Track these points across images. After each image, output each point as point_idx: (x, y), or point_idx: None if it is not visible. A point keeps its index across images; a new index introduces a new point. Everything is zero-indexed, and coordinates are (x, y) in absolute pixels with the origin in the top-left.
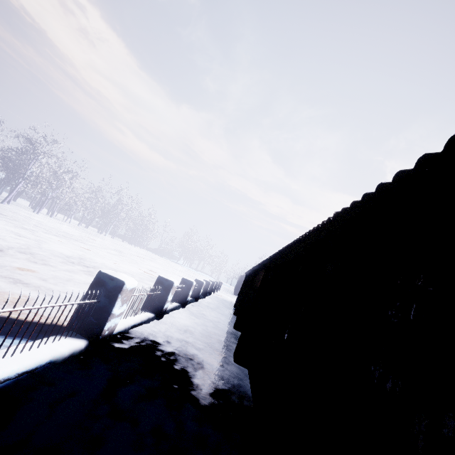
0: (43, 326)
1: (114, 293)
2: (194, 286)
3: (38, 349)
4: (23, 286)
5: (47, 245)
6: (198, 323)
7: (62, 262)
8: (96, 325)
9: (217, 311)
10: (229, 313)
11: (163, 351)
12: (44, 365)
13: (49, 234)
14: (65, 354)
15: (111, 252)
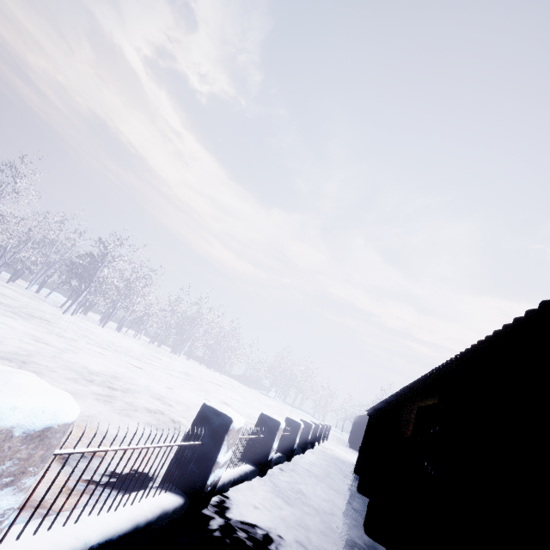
0: None
1: None
2: (282, 430)
3: None
4: None
5: (74, 356)
6: (289, 520)
7: (71, 379)
8: None
9: (327, 483)
10: (350, 488)
11: None
12: None
13: (95, 345)
14: None
15: (174, 374)
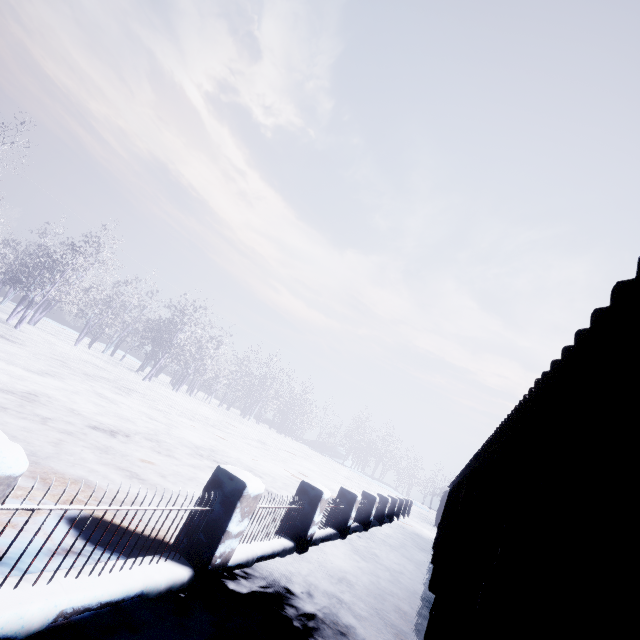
0: (139, 537)
1: (231, 499)
2: (359, 502)
3: (131, 571)
4: (138, 483)
5: (178, 431)
6: (364, 570)
7: (189, 454)
8: (206, 546)
9: (401, 553)
10: (423, 560)
11: (298, 609)
12: (133, 596)
13: (183, 417)
14: (160, 585)
15: (251, 444)
